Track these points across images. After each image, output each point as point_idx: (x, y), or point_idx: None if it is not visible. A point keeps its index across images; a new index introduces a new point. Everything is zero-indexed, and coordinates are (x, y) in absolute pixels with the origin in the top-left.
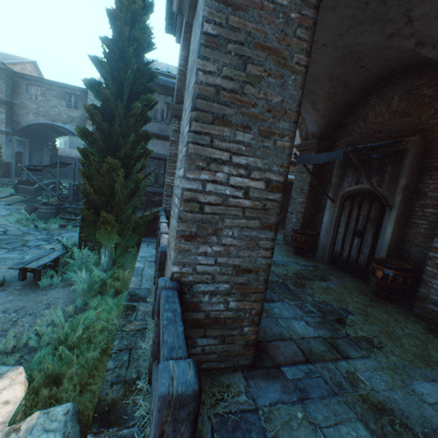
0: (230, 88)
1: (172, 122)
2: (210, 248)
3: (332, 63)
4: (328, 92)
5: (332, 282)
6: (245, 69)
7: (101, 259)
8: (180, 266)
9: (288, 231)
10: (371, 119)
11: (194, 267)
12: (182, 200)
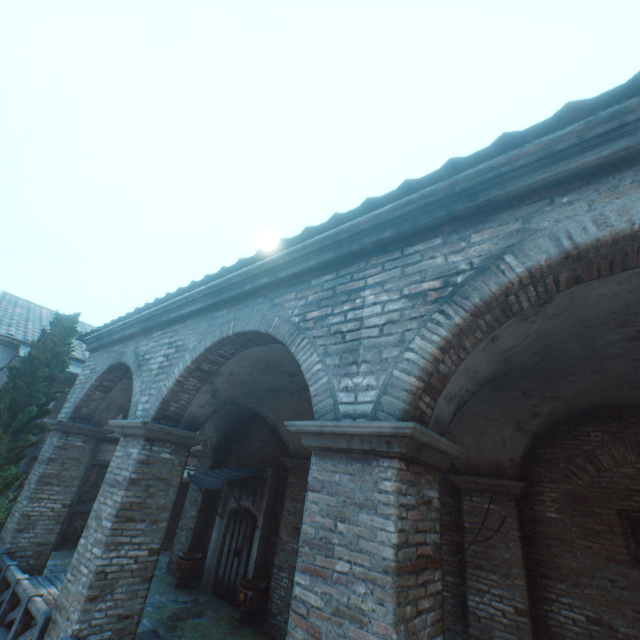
0: (139, 501)
1: (59, 438)
2: (105, 604)
3: None
4: (224, 415)
5: (206, 617)
6: (149, 490)
7: None
8: (81, 623)
9: (175, 554)
10: (254, 441)
11: (91, 622)
12: (96, 572)
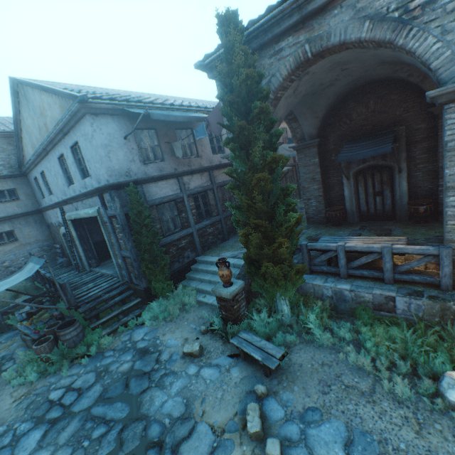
0: None
1: None
2: None
3: (343, 85)
4: (328, 103)
5: (395, 229)
6: None
7: (283, 310)
8: None
9: (311, 214)
10: (355, 117)
11: None
12: None
